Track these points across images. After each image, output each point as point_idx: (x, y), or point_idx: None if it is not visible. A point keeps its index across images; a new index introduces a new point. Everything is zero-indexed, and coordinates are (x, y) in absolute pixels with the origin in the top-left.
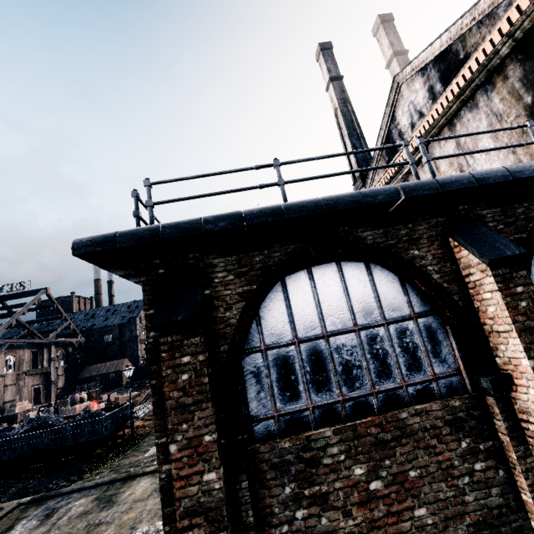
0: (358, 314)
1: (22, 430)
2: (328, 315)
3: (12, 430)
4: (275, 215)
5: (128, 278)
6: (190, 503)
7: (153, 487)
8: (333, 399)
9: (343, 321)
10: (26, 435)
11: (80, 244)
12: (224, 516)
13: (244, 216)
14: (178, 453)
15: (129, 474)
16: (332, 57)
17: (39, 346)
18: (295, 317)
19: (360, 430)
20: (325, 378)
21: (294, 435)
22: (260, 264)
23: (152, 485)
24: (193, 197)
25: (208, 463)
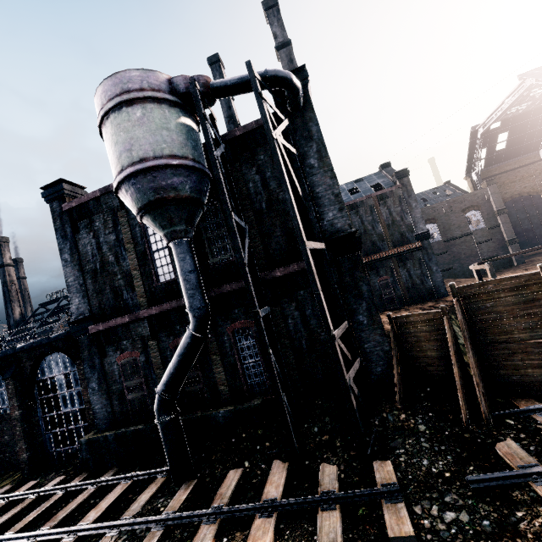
0: None
1: None
2: None
3: None
4: None
5: None
6: None
7: None
8: None
9: None
10: None
11: None
12: None
13: None
14: None
15: None
16: (220, 70)
17: None
18: None
19: None
20: None
21: None
22: None
23: None
24: None
25: None
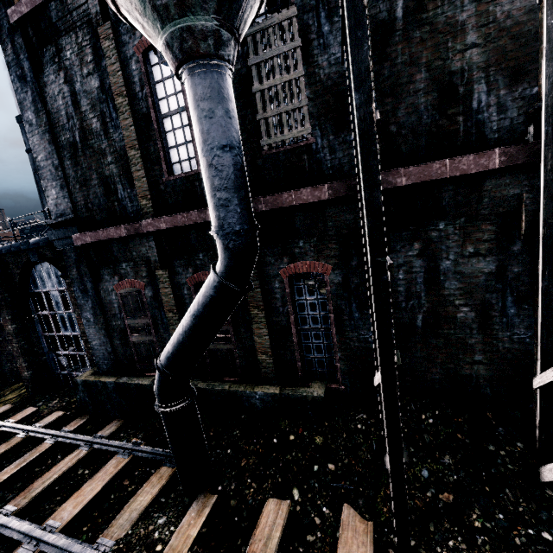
0: None
1: None
2: None
3: None
4: None
5: None
6: None
7: None
8: None
9: None
10: None
11: None
12: None
13: None
14: None
15: None
16: None
17: None
18: None
19: None
20: None
21: None
22: None
23: None
24: None
25: None
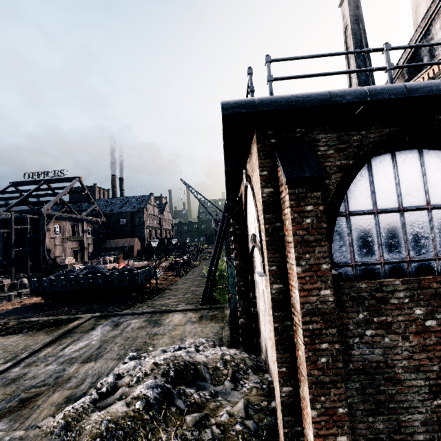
0: (432, 195)
1: (83, 273)
2: (405, 194)
3: (75, 272)
4: (398, 93)
5: (226, 150)
6: (310, 307)
7: (185, 319)
8: (401, 259)
9: (418, 200)
10: (87, 276)
11: (228, 106)
12: (335, 319)
13: (368, 92)
14: (302, 273)
15: (165, 309)
16: None
17: (76, 221)
18: (377, 192)
19: (423, 283)
20: (397, 243)
21: (368, 281)
22: (357, 143)
23: (184, 318)
24: (308, 75)
25: (324, 283)
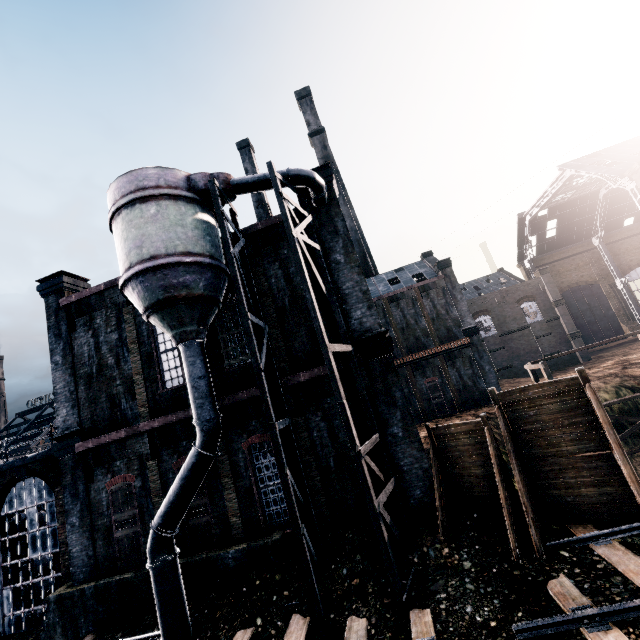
0: None
1: None
2: None
3: None
4: None
5: None
6: None
7: None
8: None
9: None
10: None
11: None
12: None
13: None
14: None
15: None
16: (249, 155)
17: None
18: None
19: None
20: None
21: None
22: None
23: None
24: None
25: None
